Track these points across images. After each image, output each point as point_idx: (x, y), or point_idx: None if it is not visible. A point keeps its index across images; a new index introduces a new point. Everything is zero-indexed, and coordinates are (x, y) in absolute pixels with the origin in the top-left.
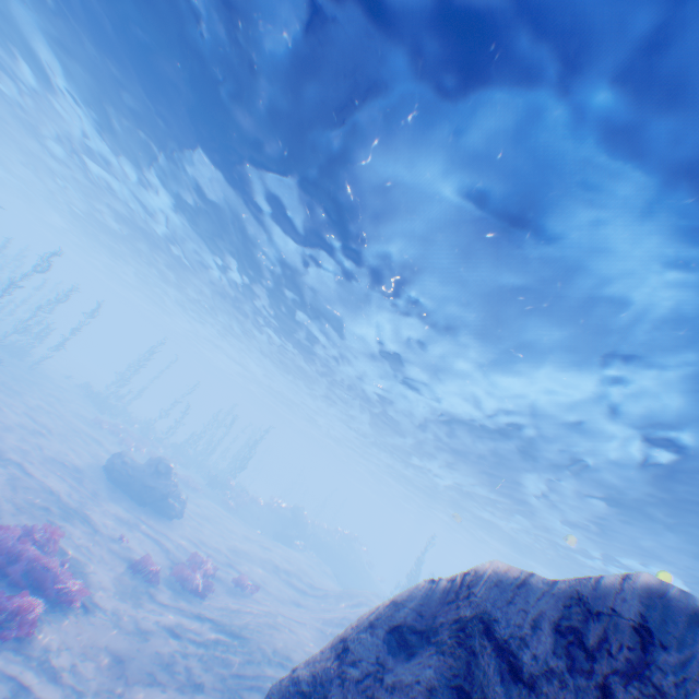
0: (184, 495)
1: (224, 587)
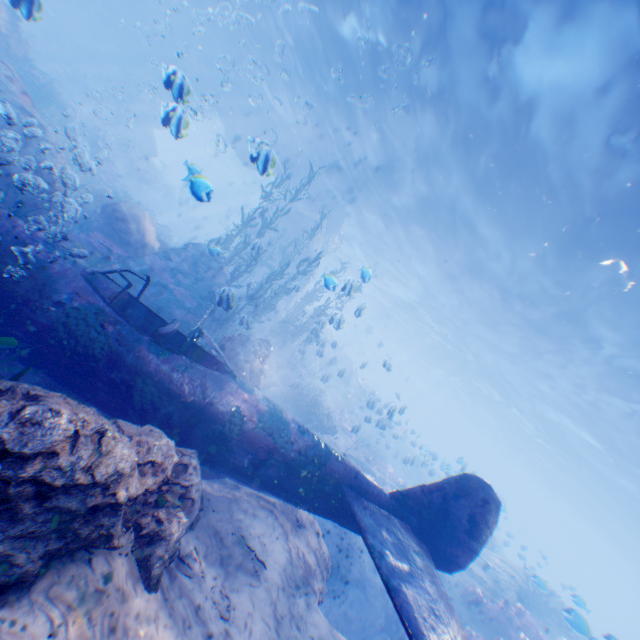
0: None
1: None
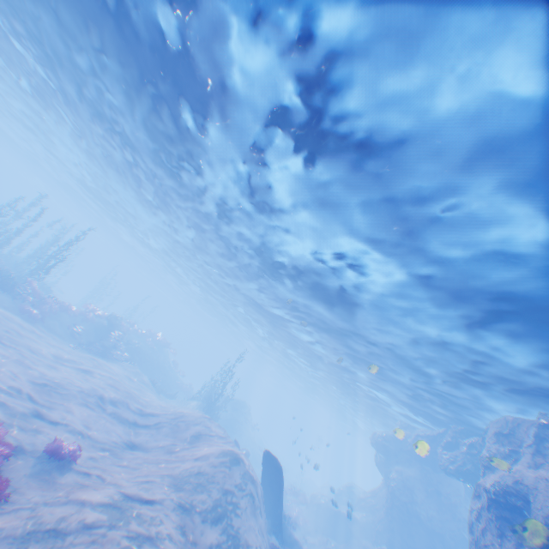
0: None
1: (28, 465)
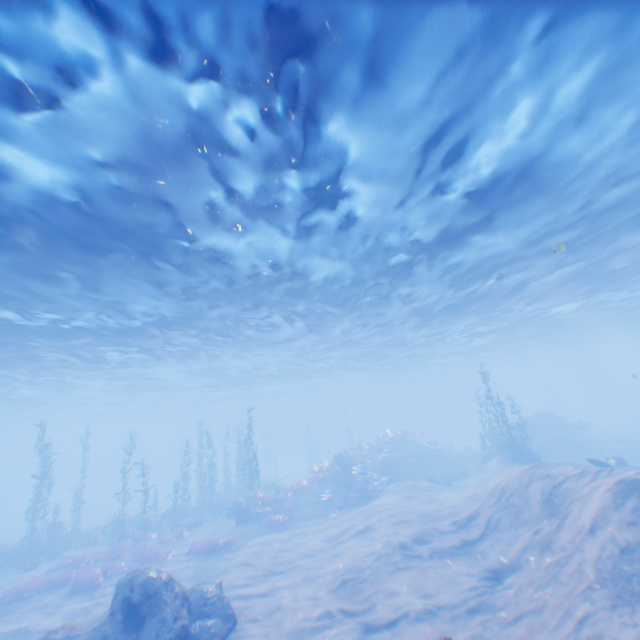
0: (209, 591)
1: None
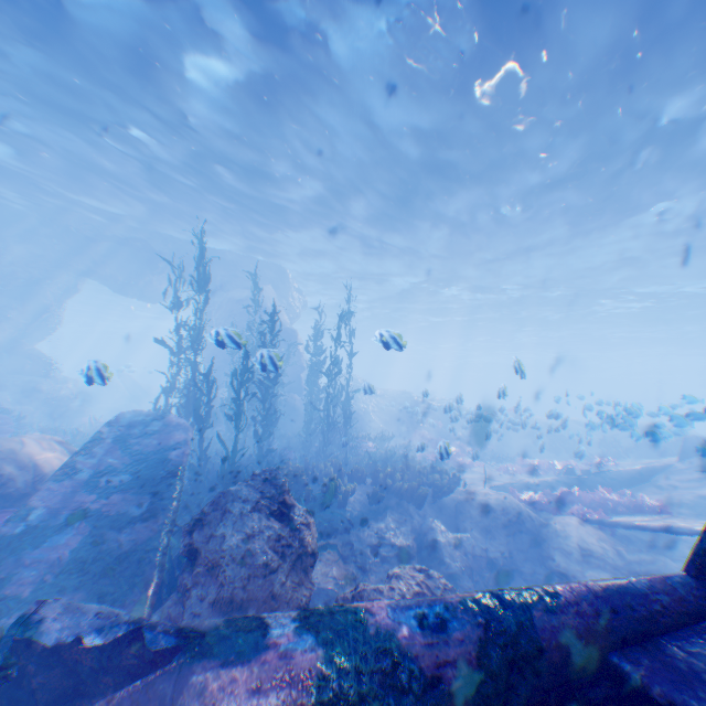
0: None
1: None
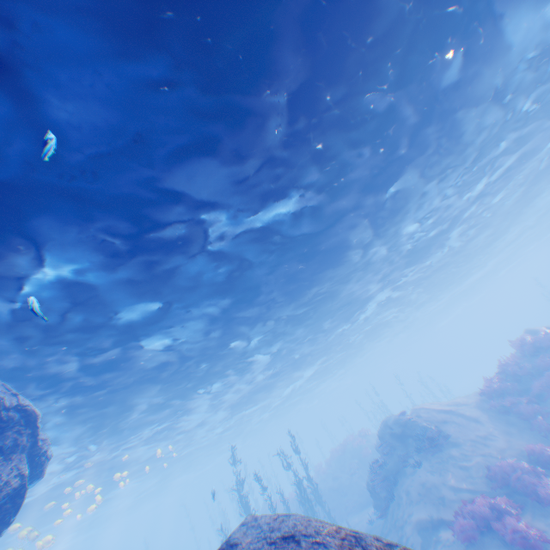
0: None
1: None
